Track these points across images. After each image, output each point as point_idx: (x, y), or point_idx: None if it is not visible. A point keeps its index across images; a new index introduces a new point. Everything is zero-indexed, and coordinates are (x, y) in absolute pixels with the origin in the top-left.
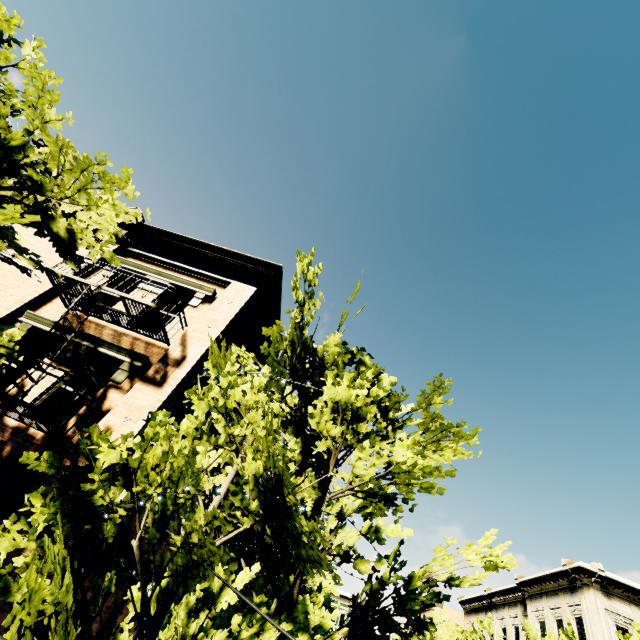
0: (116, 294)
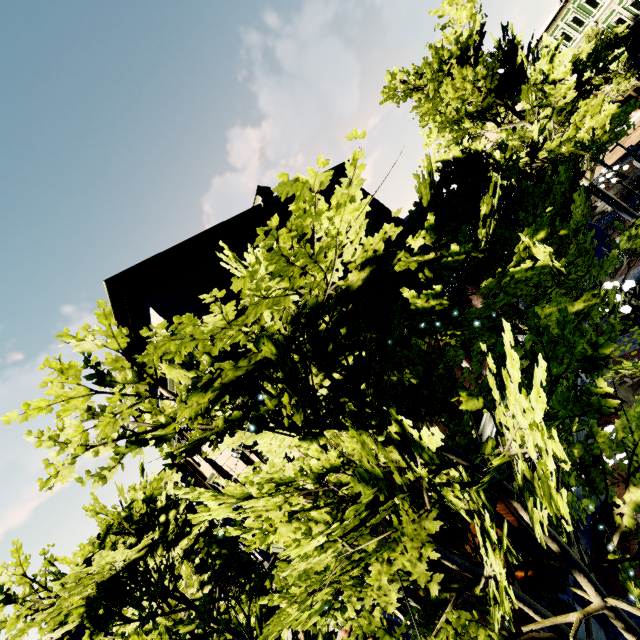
0: None
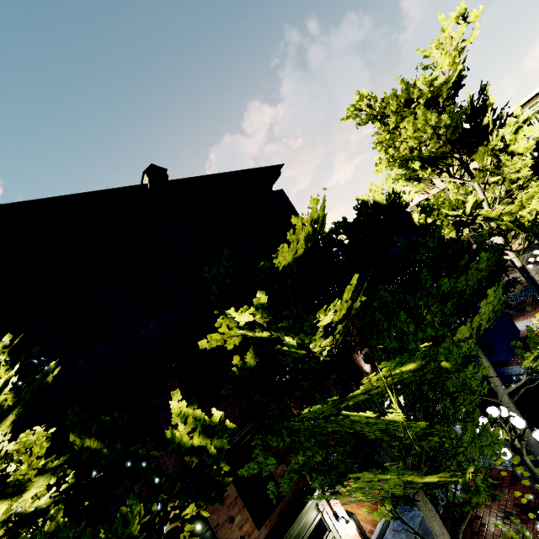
0: None
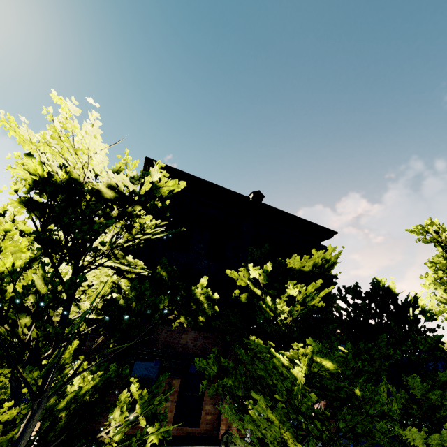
0: None
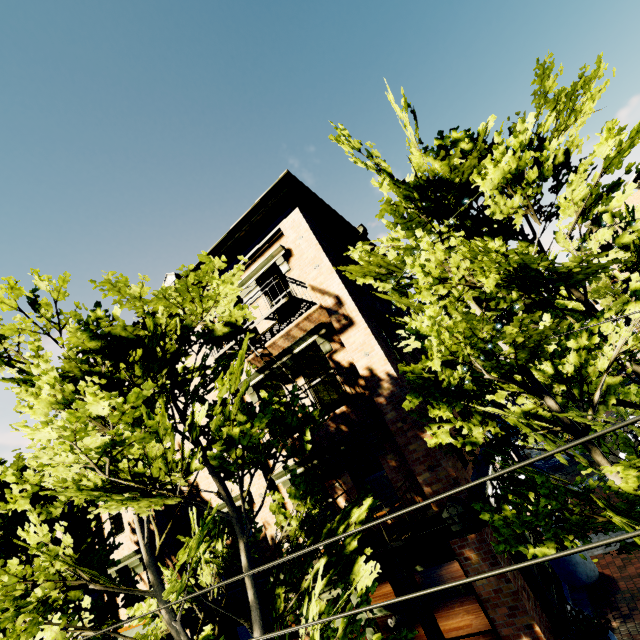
0: (246, 324)
